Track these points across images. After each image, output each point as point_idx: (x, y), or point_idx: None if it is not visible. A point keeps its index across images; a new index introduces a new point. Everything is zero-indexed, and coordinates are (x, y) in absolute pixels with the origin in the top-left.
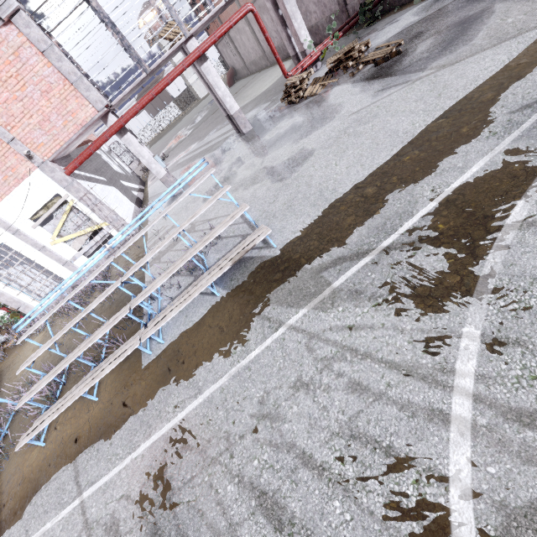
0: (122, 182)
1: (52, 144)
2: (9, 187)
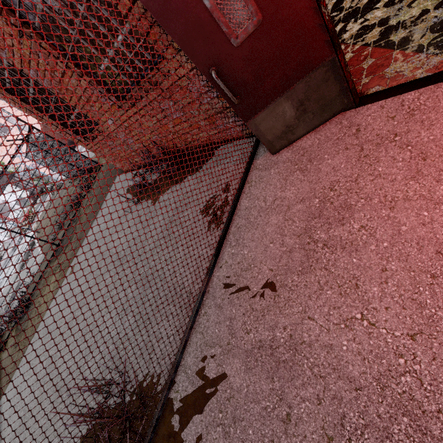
0: None
1: None
2: None
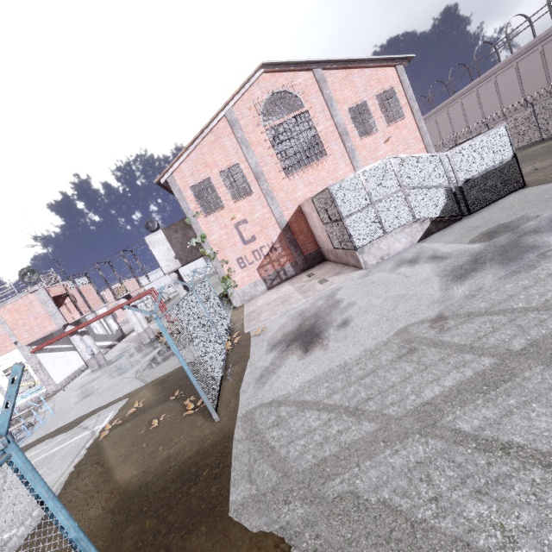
0: None
1: (30, 338)
2: (1, 354)
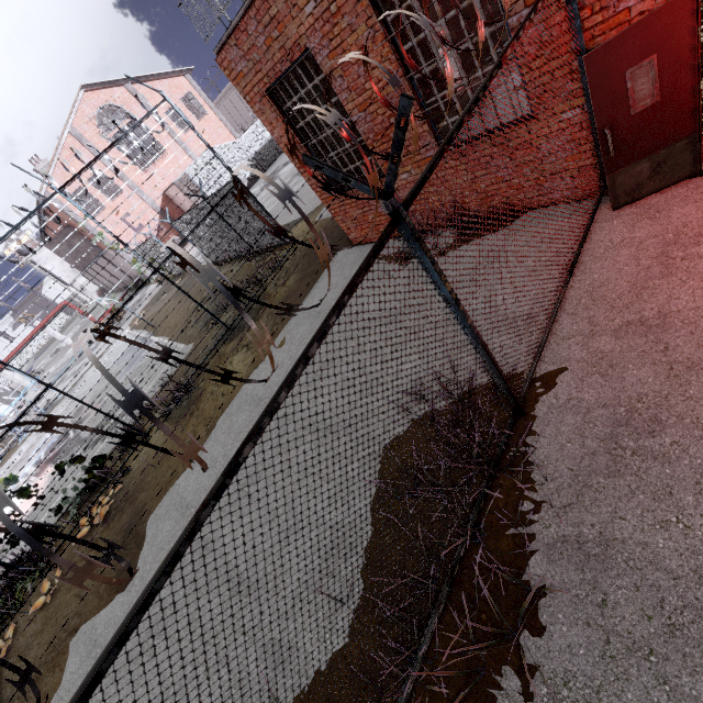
0: (3, 398)
1: None
2: None
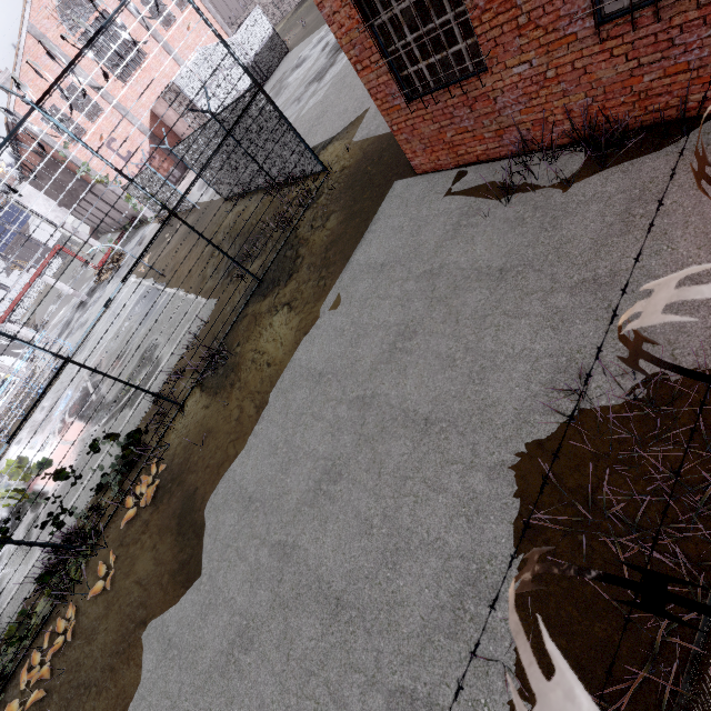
0: (12, 351)
1: None
2: None
